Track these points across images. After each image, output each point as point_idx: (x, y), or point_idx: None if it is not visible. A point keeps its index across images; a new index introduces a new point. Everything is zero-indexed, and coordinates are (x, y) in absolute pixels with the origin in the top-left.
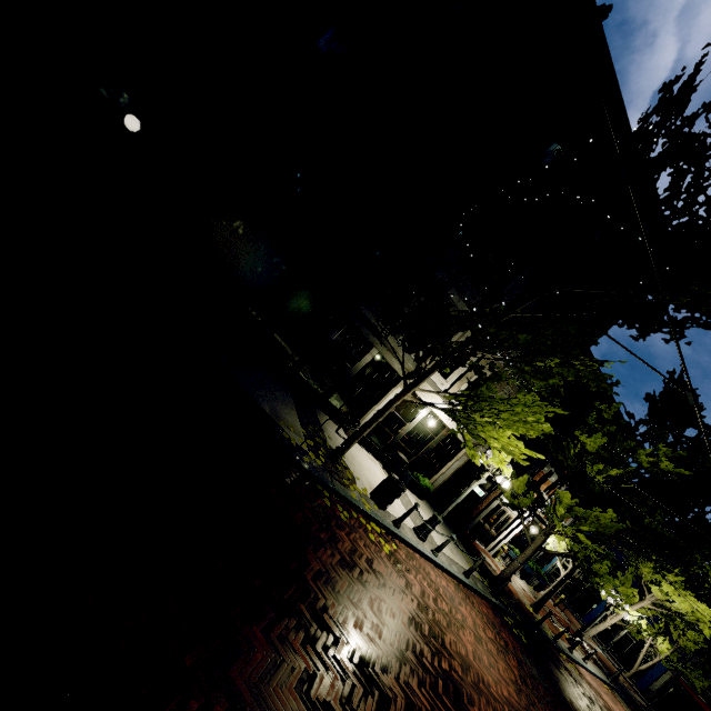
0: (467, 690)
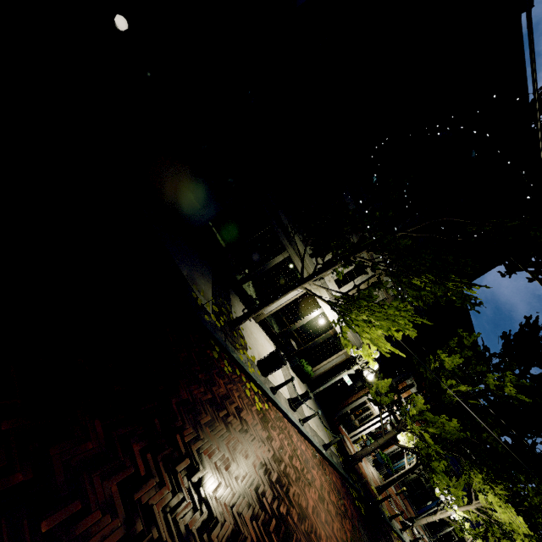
0: (297, 535)
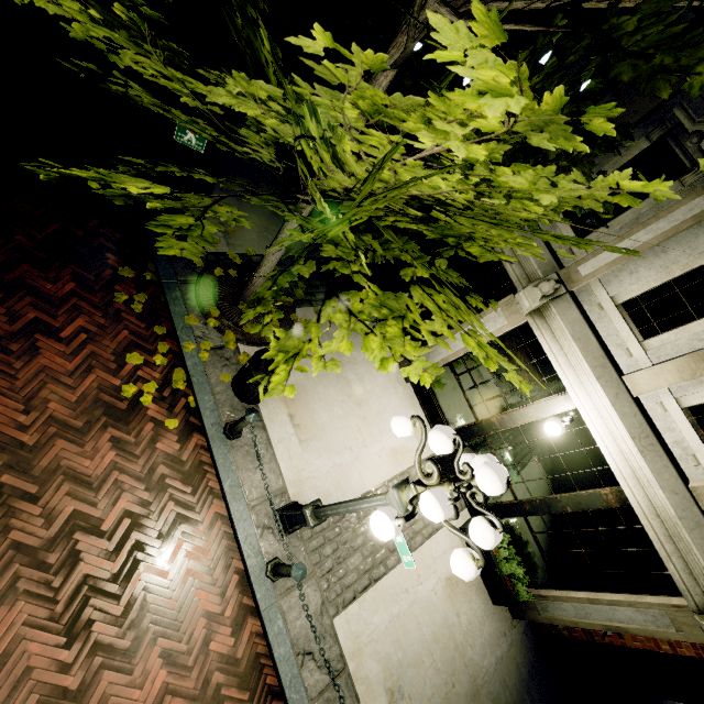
0: None
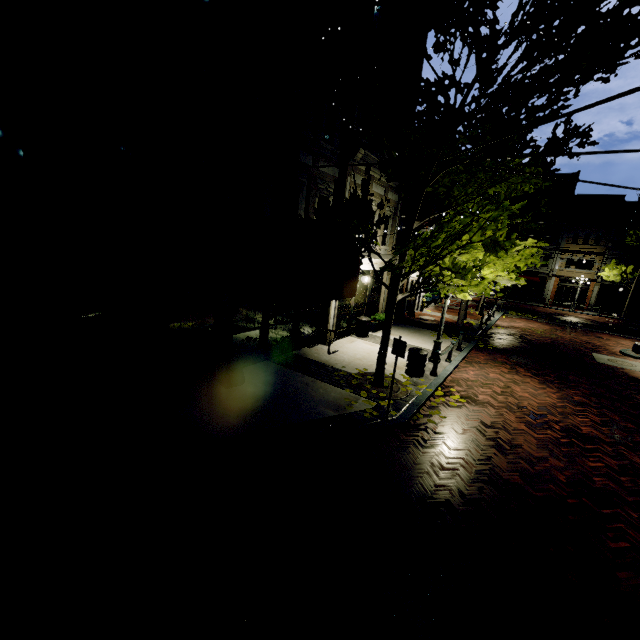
0: (569, 424)
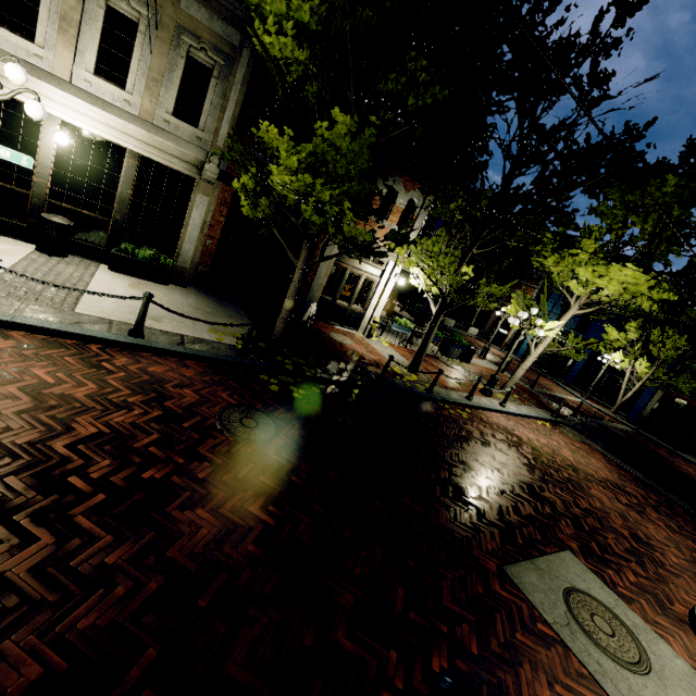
0: None
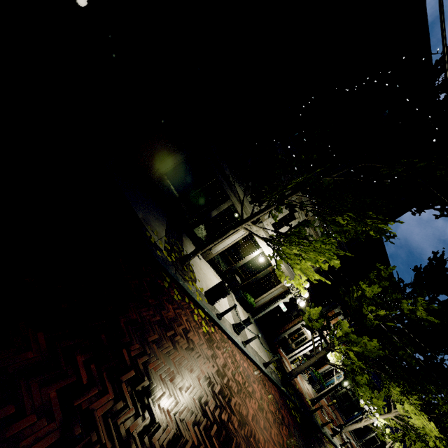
0: (237, 439)
